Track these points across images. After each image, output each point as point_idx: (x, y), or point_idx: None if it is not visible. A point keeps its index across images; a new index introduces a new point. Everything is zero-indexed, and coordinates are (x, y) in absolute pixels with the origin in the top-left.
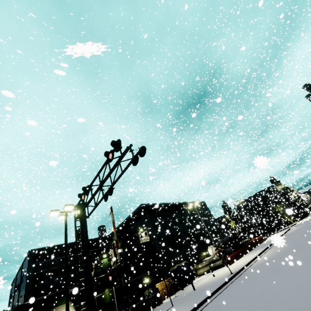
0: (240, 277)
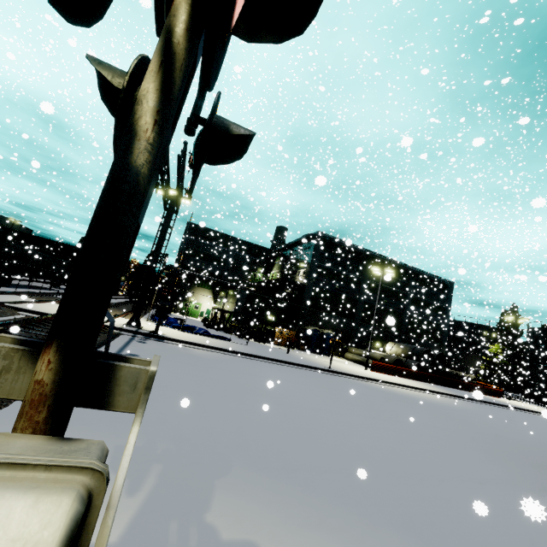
0: (325, 374)
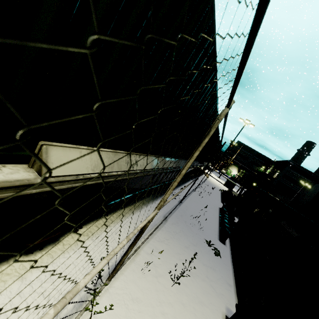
0: None
